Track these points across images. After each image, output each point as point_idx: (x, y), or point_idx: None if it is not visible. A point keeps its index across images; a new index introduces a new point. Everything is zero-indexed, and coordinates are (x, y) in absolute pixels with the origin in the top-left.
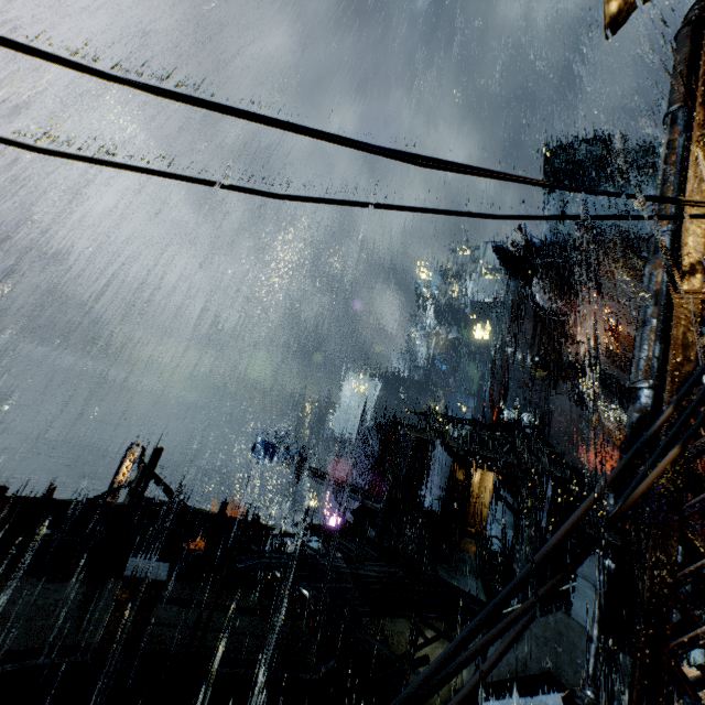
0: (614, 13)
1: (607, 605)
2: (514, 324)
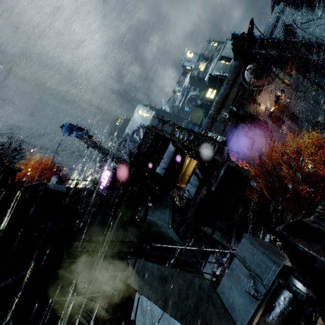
0: None
1: None
2: (229, 87)
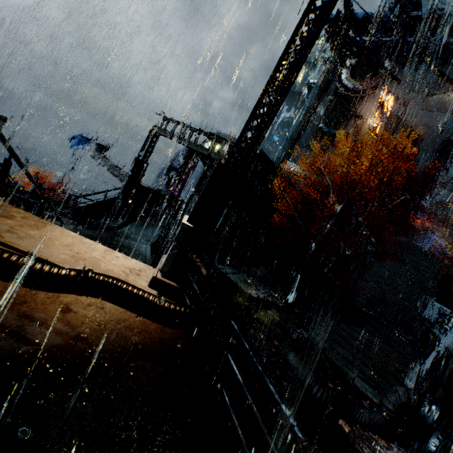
0: None
1: None
2: (318, 96)
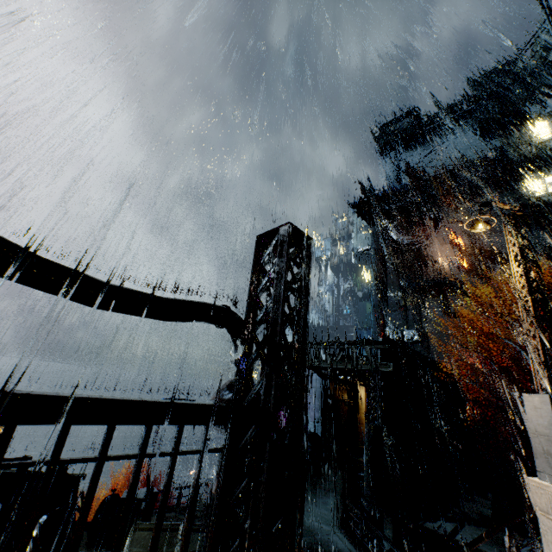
0: None
1: None
2: (380, 260)
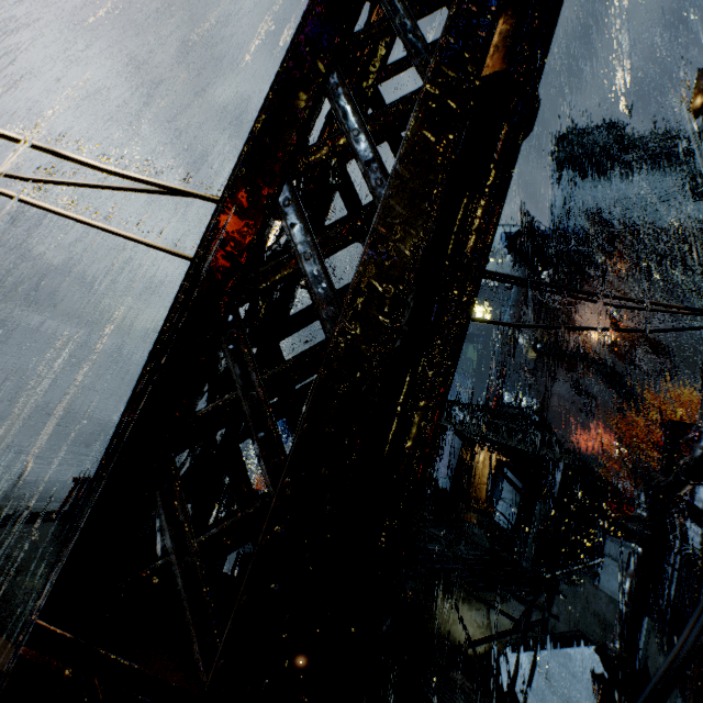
0: (697, 109)
1: (635, 580)
2: (519, 311)
